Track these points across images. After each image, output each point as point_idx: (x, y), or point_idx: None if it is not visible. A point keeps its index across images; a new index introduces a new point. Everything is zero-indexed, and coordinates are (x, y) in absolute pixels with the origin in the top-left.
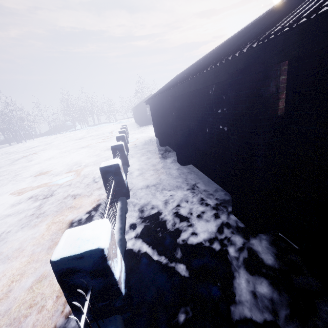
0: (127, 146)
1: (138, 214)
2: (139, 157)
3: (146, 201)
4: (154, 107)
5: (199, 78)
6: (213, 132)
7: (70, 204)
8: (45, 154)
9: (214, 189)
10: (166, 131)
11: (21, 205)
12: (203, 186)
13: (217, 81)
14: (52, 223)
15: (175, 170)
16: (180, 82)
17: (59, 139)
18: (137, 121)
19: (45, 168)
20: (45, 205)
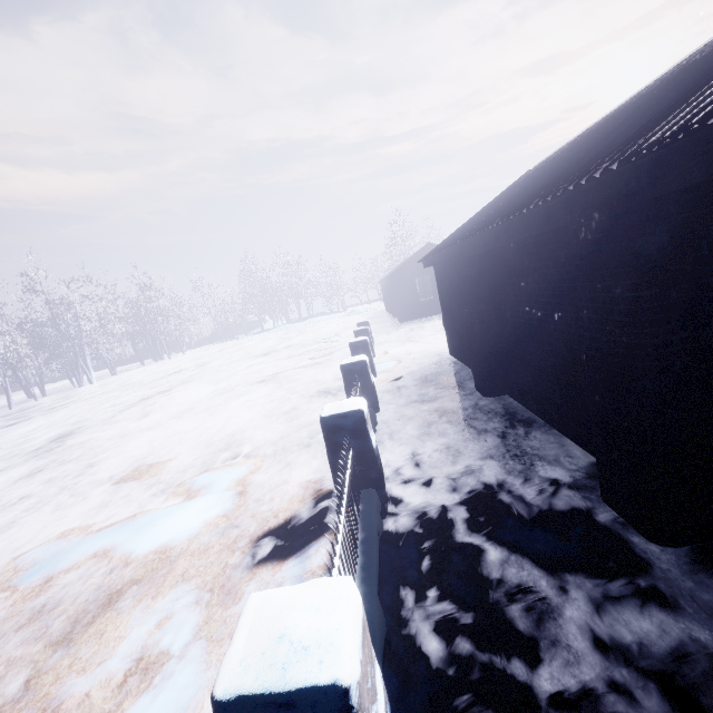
0: (375, 394)
1: None
2: (416, 440)
3: None
4: (461, 272)
5: None
6: None
7: None
8: (182, 396)
9: None
10: (509, 350)
11: None
12: None
13: None
14: None
15: (625, 573)
16: None
17: (226, 354)
18: (391, 309)
19: (157, 448)
20: (32, 710)
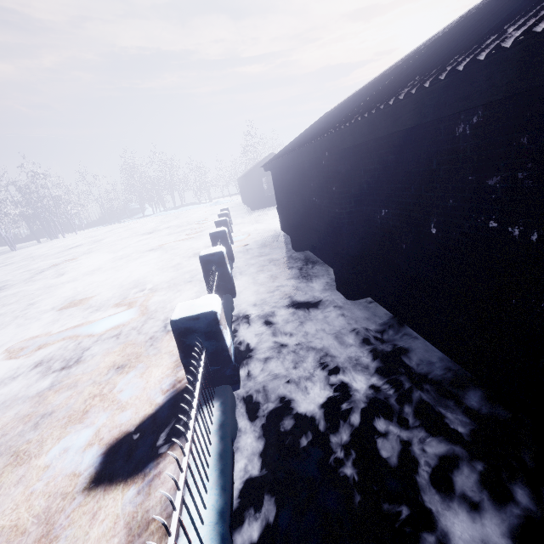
0: (231, 251)
1: (265, 449)
2: (255, 274)
3: (280, 400)
4: (282, 176)
5: (436, 90)
6: (456, 236)
7: (110, 392)
8: (88, 261)
9: (450, 376)
10: (308, 223)
11: (16, 382)
12: (416, 365)
13: (533, 84)
14: (60, 450)
15: (334, 310)
16: (364, 111)
17: (116, 233)
18: (246, 200)
19: (81, 291)
20: (61, 388)
